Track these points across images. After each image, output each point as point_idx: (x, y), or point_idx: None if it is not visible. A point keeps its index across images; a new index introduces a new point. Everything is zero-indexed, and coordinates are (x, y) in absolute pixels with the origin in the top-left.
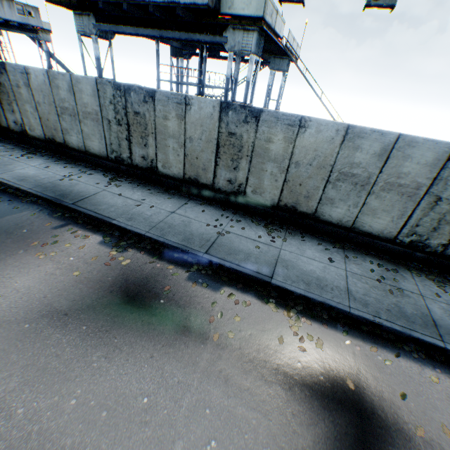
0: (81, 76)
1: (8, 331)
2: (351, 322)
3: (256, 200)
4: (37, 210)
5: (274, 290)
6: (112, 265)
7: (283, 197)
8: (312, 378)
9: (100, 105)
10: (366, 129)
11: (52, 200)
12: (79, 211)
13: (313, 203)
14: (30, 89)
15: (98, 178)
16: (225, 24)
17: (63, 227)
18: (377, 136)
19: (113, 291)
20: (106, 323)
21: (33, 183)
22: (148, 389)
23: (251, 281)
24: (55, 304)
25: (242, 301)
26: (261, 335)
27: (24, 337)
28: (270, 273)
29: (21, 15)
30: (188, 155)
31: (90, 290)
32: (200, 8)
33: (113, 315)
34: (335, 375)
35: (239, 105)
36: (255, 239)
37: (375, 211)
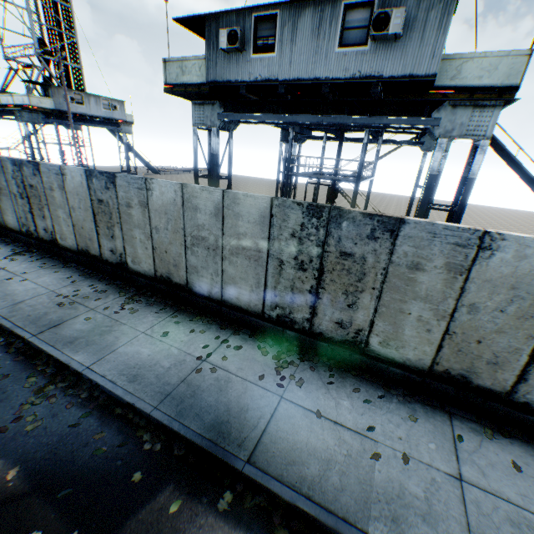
0: (244, 193)
1: None
2: None
3: None
4: (179, 483)
5: None
6: None
7: None
8: None
9: (268, 237)
10: None
11: (203, 447)
12: (267, 490)
13: None
14: (146, 209)
15: (253, 357)
16: (440, 99)
17: None
18: None
19: None
20: None
21: (154, 388)
22: None
23: None
24: None
25: None
26: None
27: None
28: None
29: (106, 109)
30: (456, 333)
31: None
32: (421, 79)
33: None
34: None
35: None
36: None
37: None
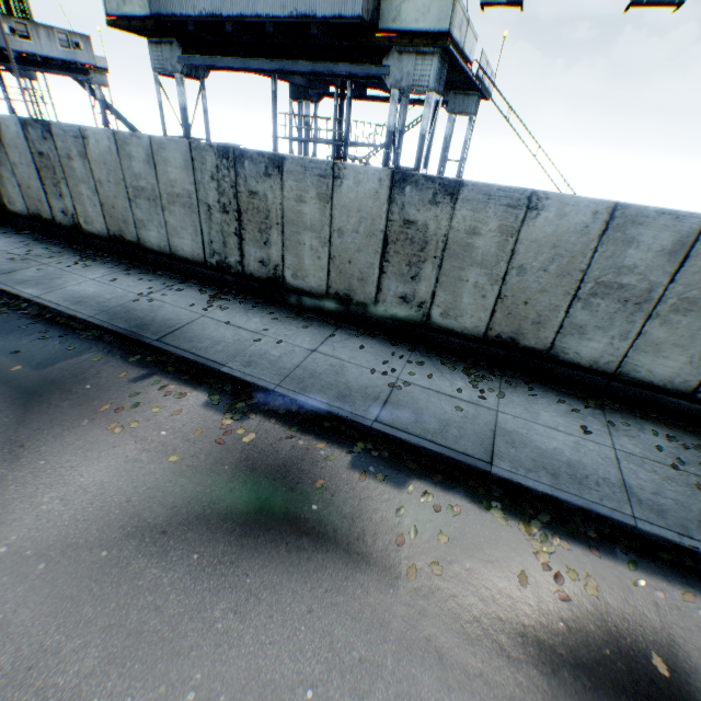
0: (167, 138)
1: (76, 563)
2: (638, 544)
3: (447, 329)
4: (104, 351)
5: (497, 486)
6: (227, 443)
7: (494, 323)
8: (590, 653)
9: (195, 182)
10: (648, 209)
11: (125, 334)
12: (167, 353)
13: (547, 333)
14: (87, 161)
15: (192, 296)
16: (386, 45)
17: (145, 379)
18: (668, 221)
19: (234, 489)
20: (229, 548)
21: (95, 308)
22: (311, 673)
23: (455, 469)
24: (145, 514)
25: (445, 505)
26: (487, 568)
27: (101, 574)
28: (487, 456)
29: (65, 48)
30: (336, 257)
31: (197, 488)
32: (349, 22)
33: (239, 533)
34: (630, 648)
35: (423, 176)
36: (452, 394)
37: (658, 346)
